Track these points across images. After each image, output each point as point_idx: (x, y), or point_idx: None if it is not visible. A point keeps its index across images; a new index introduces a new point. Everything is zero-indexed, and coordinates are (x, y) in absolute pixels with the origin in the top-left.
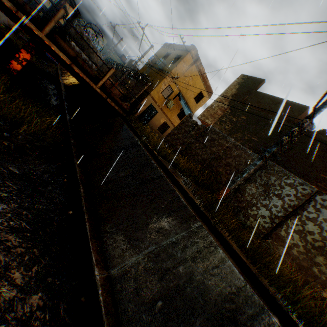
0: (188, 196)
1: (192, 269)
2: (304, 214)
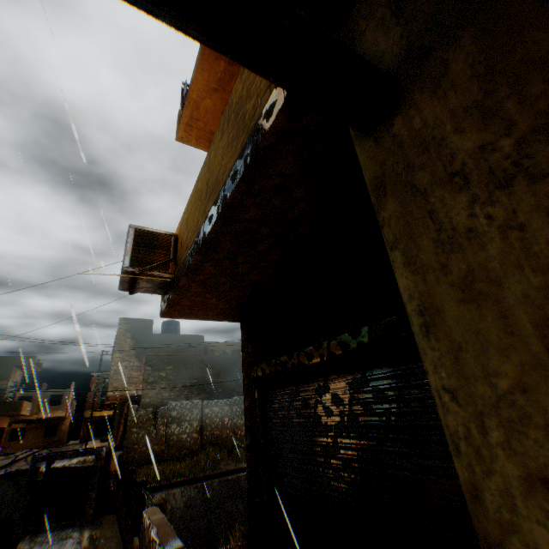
0: None
1: None
2: None
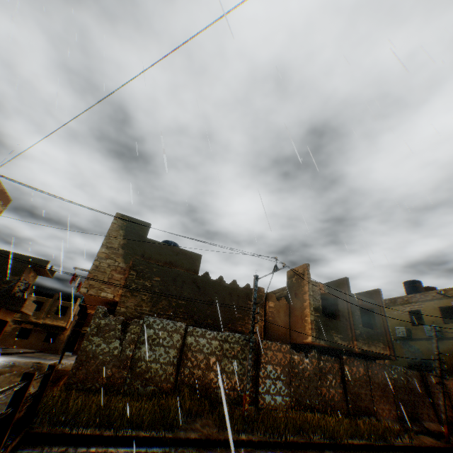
0: (254, 441)
1: None
2: (263, 361)
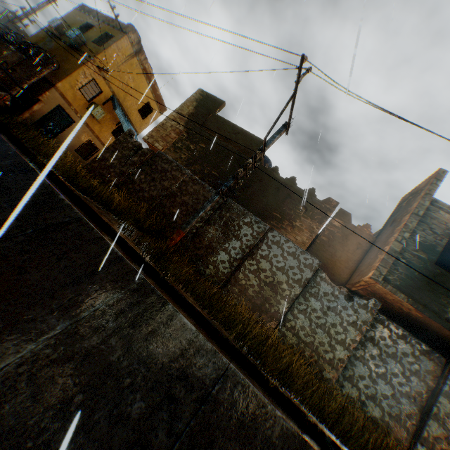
0: (127, 245)
1: (132, 336)
2: (259, 253)
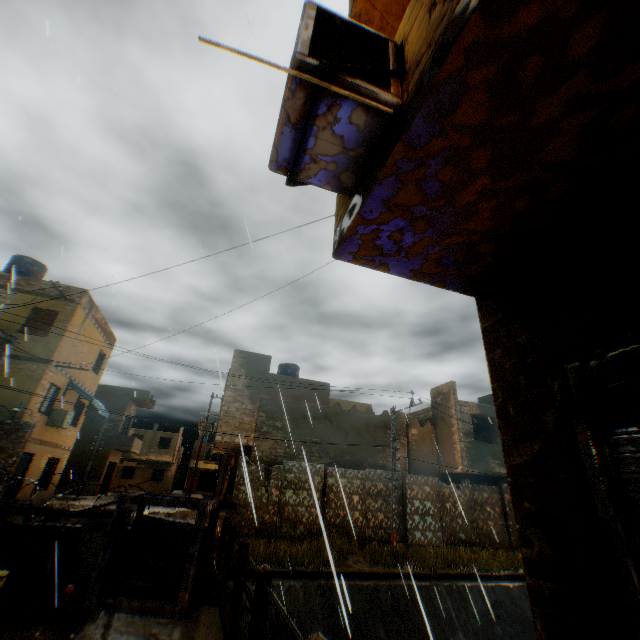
0: (404, 573)
1: (471, 610)
2: (410, 497)
